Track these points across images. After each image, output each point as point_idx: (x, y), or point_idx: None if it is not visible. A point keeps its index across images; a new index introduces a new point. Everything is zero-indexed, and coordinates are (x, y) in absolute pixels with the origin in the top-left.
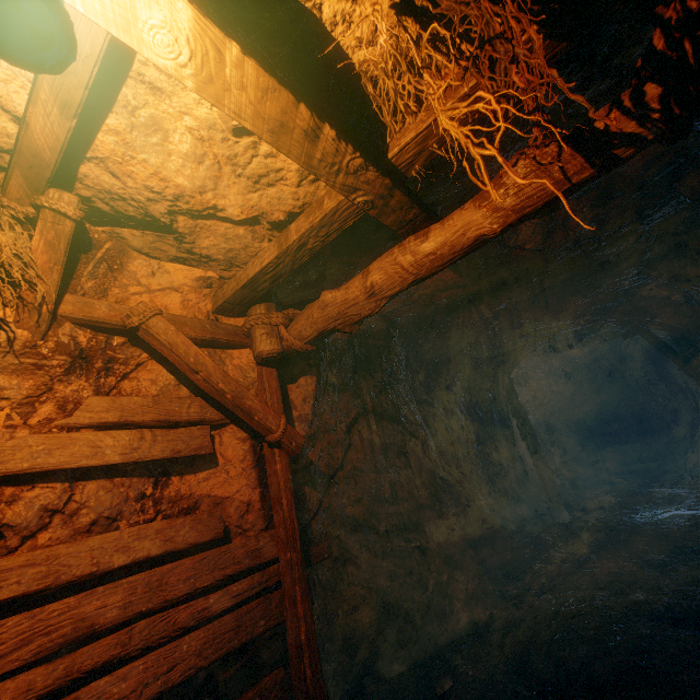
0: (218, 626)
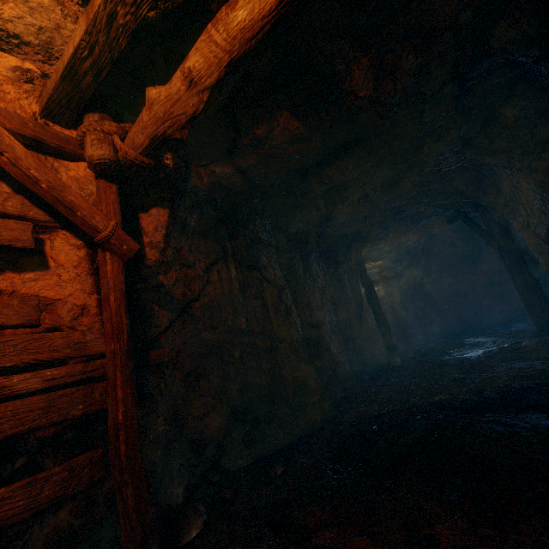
0: (20, 404)
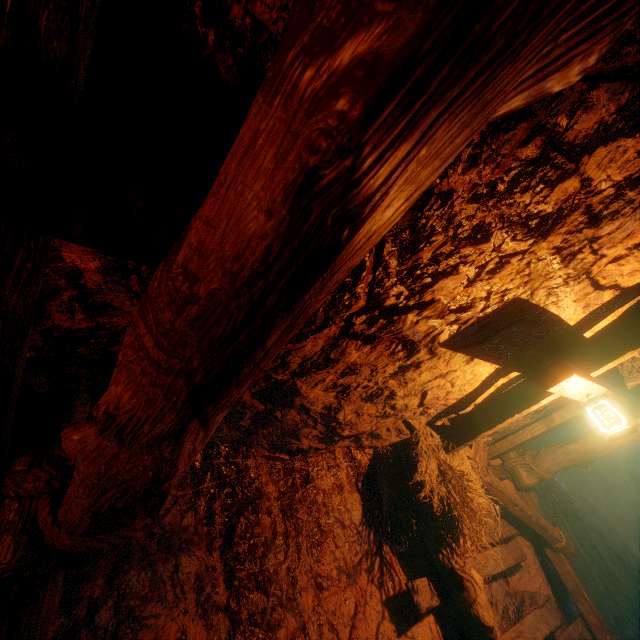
0: None
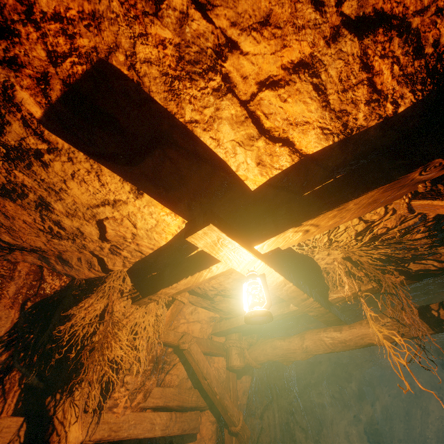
0: None
